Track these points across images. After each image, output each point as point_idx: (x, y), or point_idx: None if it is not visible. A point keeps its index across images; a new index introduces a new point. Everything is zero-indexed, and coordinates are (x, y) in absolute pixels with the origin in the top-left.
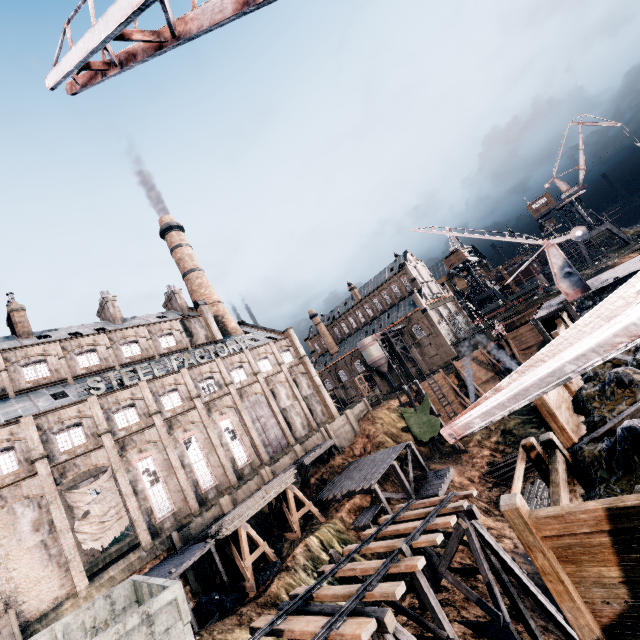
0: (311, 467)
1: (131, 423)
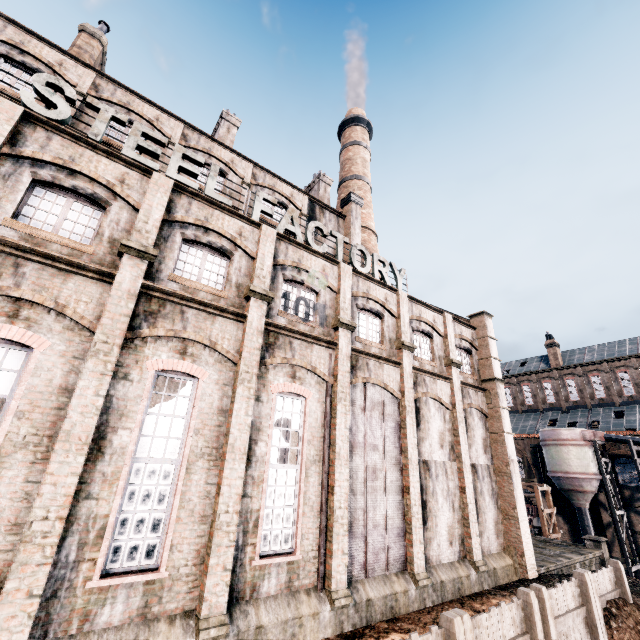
0: None
1: (62, 235)
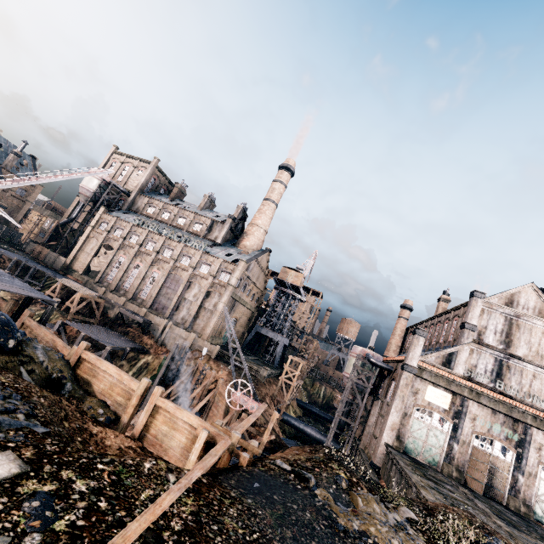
0: (136, 324)
1: (134, 242)
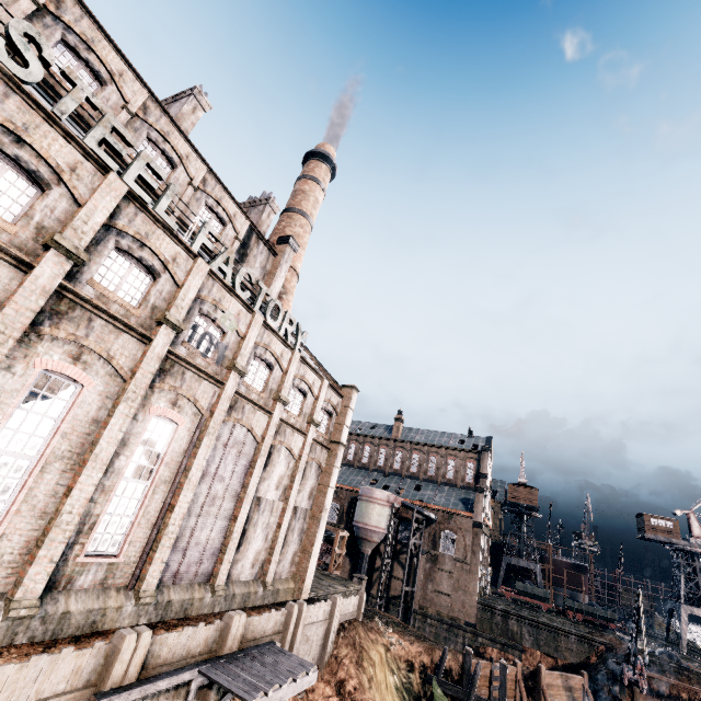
0: None
1: None
